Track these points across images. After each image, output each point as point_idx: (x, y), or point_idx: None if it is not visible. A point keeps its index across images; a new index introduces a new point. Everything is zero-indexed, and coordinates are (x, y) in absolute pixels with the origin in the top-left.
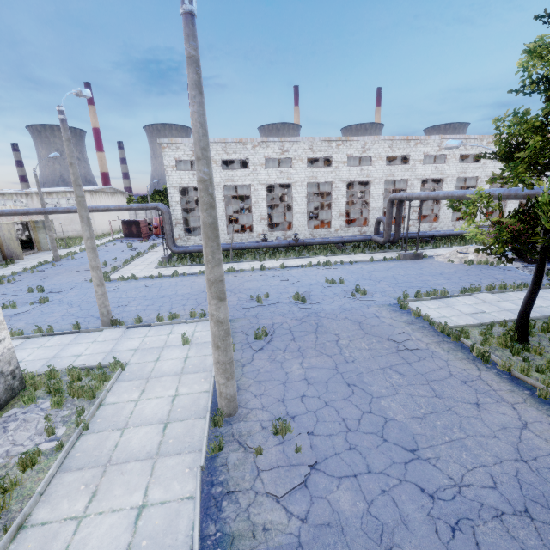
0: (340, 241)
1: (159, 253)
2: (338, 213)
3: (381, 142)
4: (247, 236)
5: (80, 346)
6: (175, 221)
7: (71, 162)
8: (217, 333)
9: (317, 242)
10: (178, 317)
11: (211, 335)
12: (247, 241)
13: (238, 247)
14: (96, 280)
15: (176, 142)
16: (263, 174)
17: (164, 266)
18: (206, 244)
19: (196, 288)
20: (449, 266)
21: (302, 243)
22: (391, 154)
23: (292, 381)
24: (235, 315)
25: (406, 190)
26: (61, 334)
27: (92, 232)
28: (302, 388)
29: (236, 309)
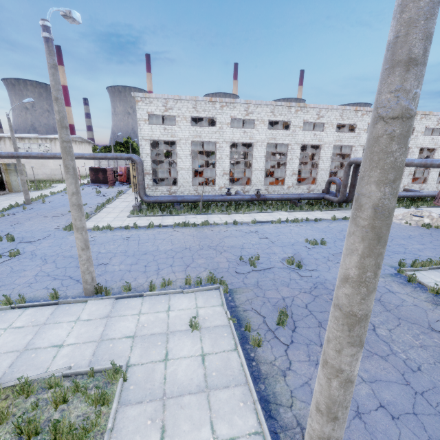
0: (297, 198)
1: (127, 201)
2: (291, 172)
3: (334, 110)
4: (210, 189)
5: (60, 328)
6: (145, 171)
7: (57, 97)
8: (341, 398)
9: (277, 198)
10: (170, 284)
11: (325, 398)
12: (210, 193)
13: (205, 200)
14: (81, 243)
15: (150, 96)
16: (228, 133)
17: (136, 216)
18: (370, 250)
19: (177, 243)
20: (410, 229)
21: (264, 198)
22: (341, 122)
23: (368, 412)
24: (233, 283)
25: (350, 155)
26: (35, 306)
27: (78, 186)
28: (390, 427)
29: (231, 274)
